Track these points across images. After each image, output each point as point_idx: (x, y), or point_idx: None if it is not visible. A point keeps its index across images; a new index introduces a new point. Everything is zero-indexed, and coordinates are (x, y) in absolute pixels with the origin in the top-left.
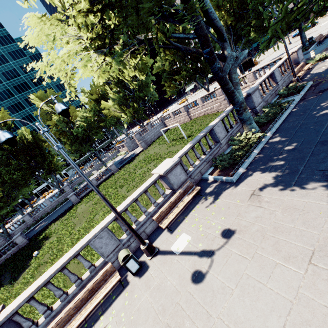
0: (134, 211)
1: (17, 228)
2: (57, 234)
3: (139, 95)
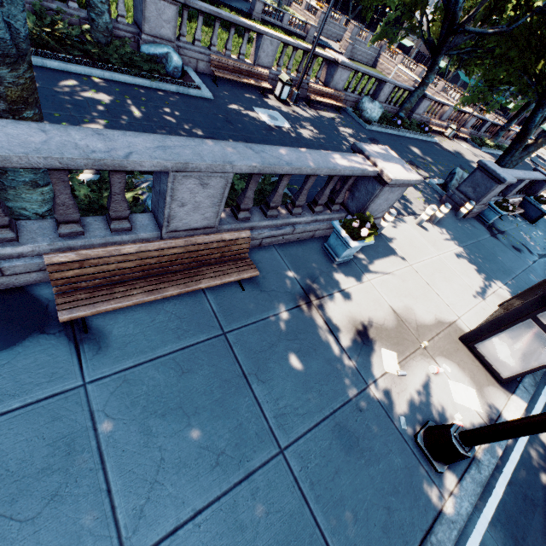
0: None
1: None
2: None
3: None
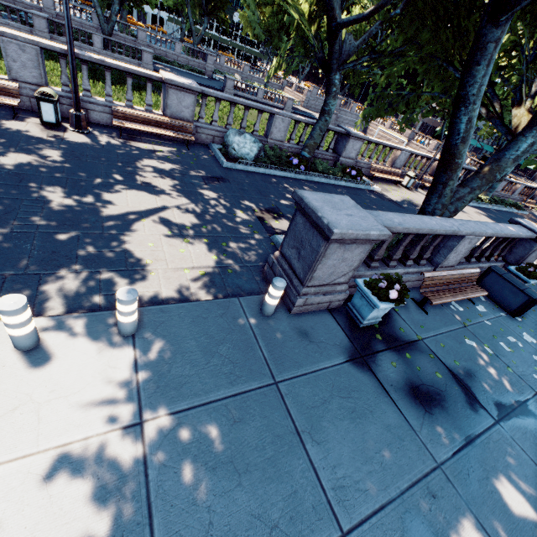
0: None
1: (120, 33)
2: (220, 106)
3: None
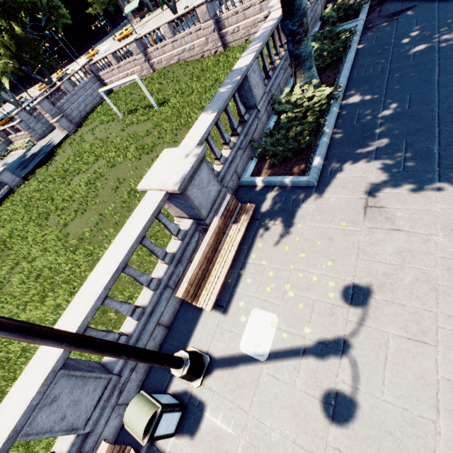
0: (96, 262)
1: None
2: None
3: (17, 1)
